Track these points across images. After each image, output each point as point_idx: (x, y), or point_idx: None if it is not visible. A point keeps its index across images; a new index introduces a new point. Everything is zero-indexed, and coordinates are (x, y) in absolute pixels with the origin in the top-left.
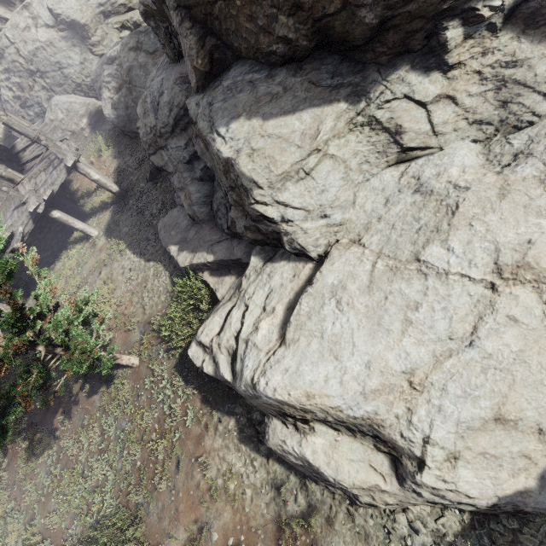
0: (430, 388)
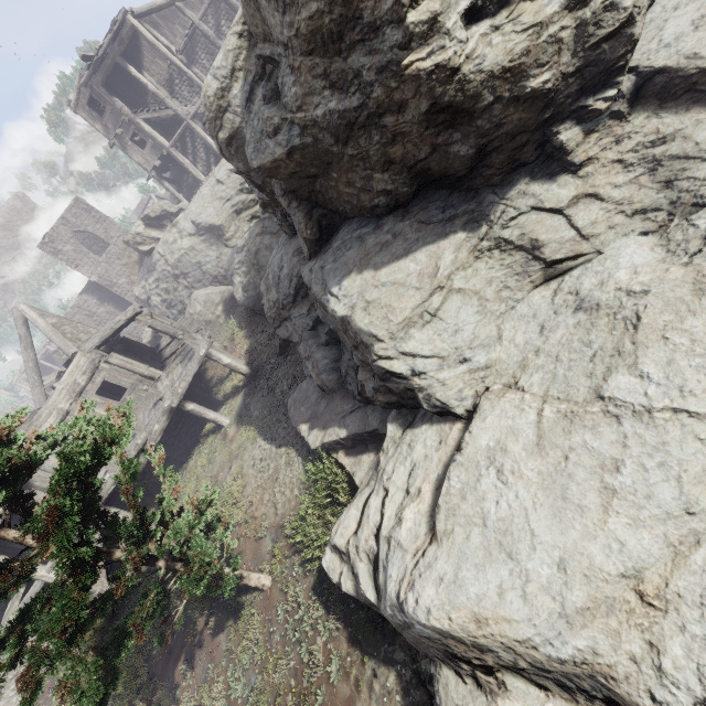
0: (678, 603)
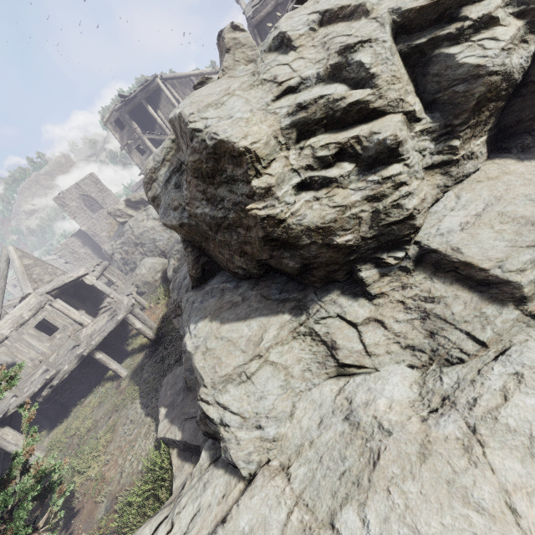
0: None
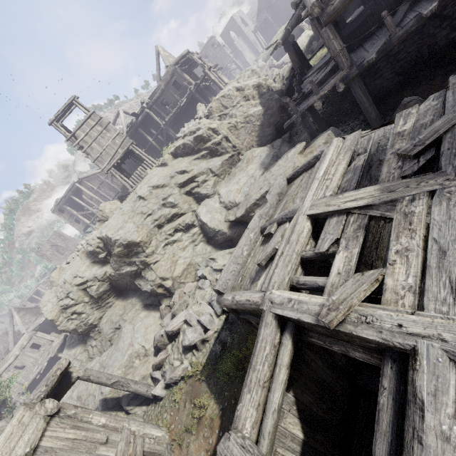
0: None
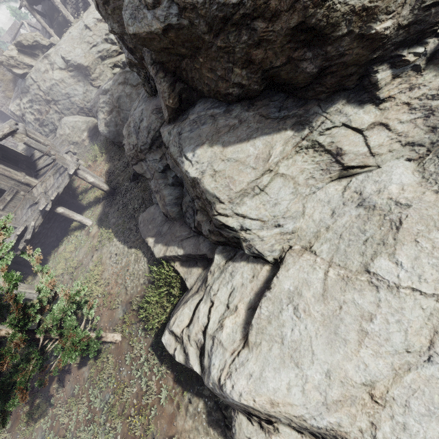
0: (392, 403)
